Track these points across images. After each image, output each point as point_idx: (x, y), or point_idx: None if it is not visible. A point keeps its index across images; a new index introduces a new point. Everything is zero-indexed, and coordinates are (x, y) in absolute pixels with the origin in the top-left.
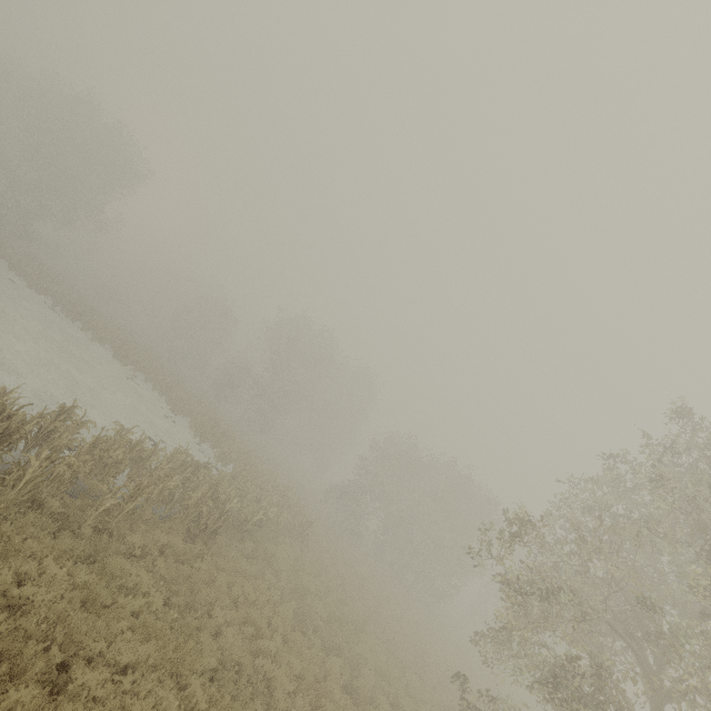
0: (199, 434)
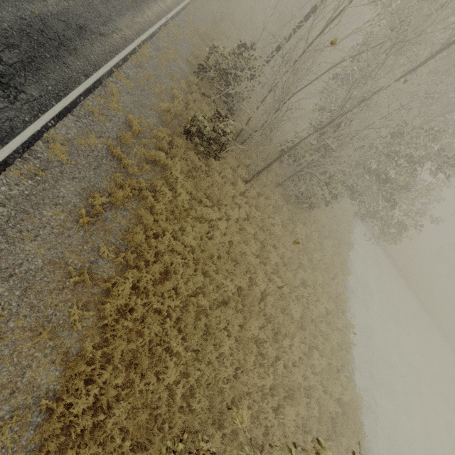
0: None
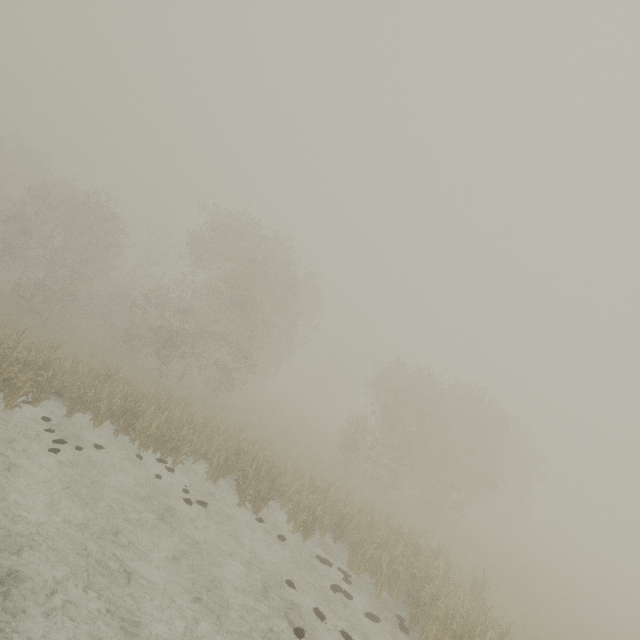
0: (245, 497)
